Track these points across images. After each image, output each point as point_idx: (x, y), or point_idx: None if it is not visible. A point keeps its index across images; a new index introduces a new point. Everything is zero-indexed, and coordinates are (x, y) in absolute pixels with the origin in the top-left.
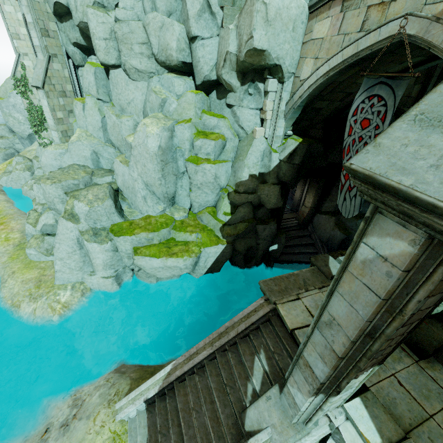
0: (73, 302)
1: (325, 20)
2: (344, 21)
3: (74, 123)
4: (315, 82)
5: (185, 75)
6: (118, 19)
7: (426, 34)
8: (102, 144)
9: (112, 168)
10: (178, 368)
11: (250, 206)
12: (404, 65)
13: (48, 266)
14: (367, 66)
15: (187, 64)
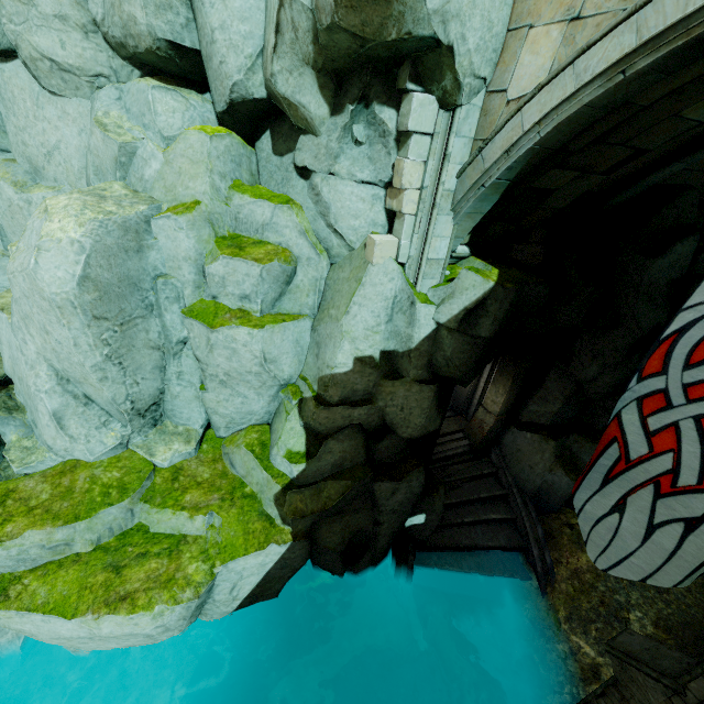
0: None
1: None
2: None
3: None
4: (567, 100)
5: (190, 87)
6: None
7: None
8: None
9: None
10: None
11: (357, 435)
12: None
13: None
14: None
15: (185, 50)
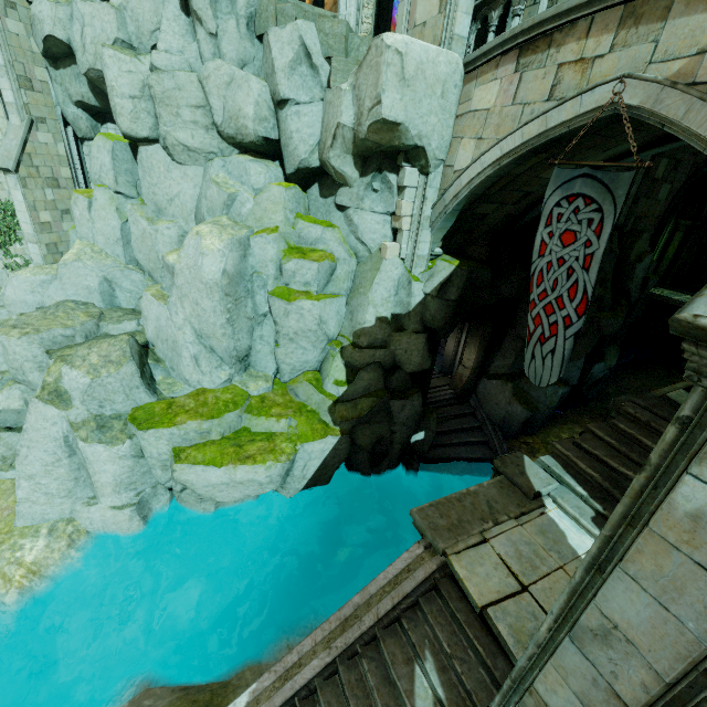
0: (50, 562)
1: (491, 83)
2: (521, 85)
3: (71, 231)
4: (479, 174)
5: (267, 158)
6: (156, 66)
7: (657, 106)
8: (121, 266)
9: (138, 307)
10: (263, 700)
11: (378, 369)
12: (609, 153)
13: (3, 491)
14: (557, 152)
15: (271, 141)
